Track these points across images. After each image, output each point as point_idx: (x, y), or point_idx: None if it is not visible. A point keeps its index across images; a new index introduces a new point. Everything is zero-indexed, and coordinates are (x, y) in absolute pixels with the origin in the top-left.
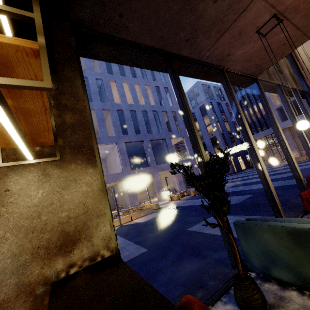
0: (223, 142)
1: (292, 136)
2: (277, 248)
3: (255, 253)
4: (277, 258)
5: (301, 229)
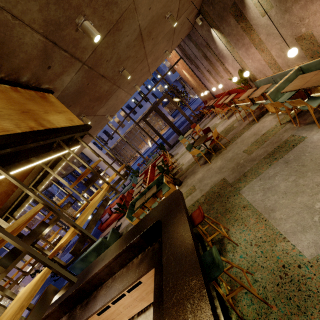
0: (67, 181)
1: (111, 158)
2: (81, 266)
3: (79, 272)
4: (83, 268)
5: (82, 258)
